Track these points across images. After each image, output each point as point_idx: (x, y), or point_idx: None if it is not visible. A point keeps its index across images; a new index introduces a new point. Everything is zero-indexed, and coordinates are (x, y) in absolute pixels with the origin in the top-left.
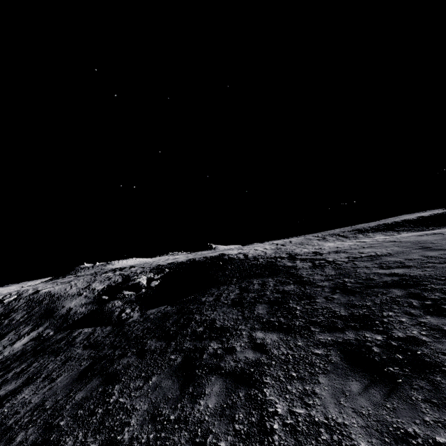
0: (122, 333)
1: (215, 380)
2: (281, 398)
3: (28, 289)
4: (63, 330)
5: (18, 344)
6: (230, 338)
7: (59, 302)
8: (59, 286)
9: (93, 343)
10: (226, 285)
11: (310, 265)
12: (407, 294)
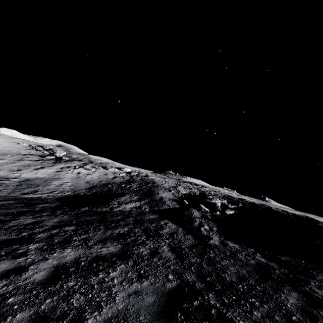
0: (209, 259)
1: None
2: None
3: (143, 172)
4: (154, 212)
5: (128, 205)
6: None
7: (156, 189)
8: (159, 178)
9: (177, 247)
10: None
11: None
12: None
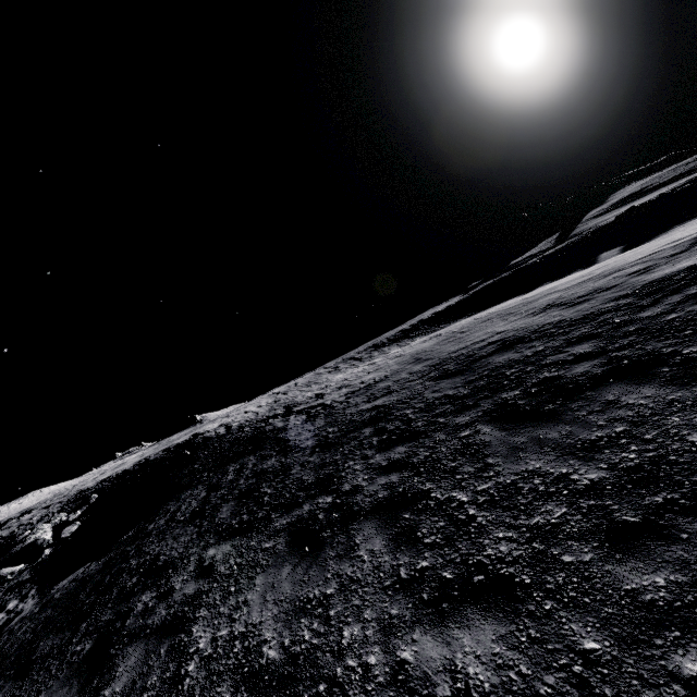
0: None
1: (134, 649)
2: (208, 628)
3: None
4: None
5: None
6: (172, 575)
7: None
8: None
9: None
10: (190, 489)
11: (304, 419)
12: (374, 432)
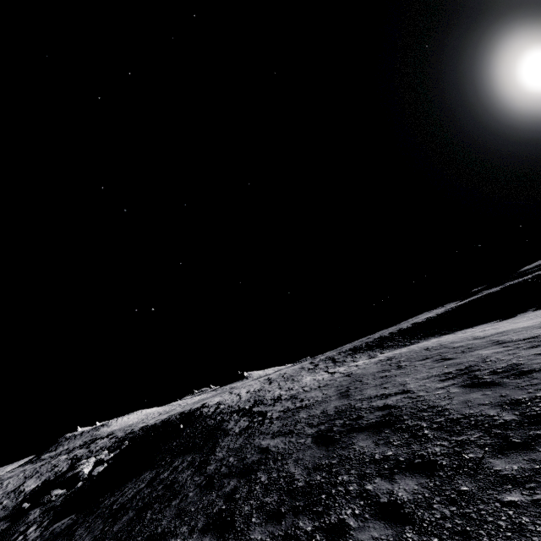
0: None
1: None
2: None
3: None
4: None
5: None
6: None
7: None
8: None
9: None
10: (151, 470)
11: (242, 428)
12: (231, 490)
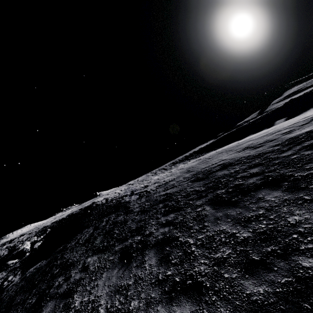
0: None
1: (51, 303)
2: (80, 296)
3: None
4: None
5: None
6: (72, 269)
7: None
8: None
9: None
10: (87, 228)
11: (137, 198)
12: (163, 206)
